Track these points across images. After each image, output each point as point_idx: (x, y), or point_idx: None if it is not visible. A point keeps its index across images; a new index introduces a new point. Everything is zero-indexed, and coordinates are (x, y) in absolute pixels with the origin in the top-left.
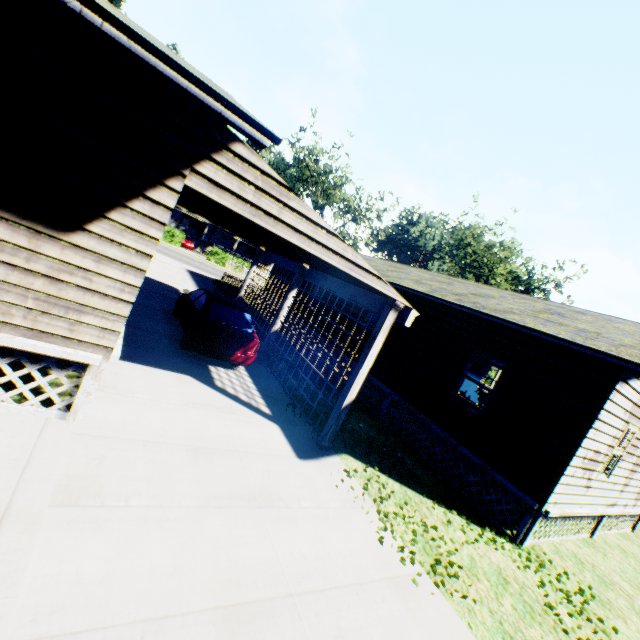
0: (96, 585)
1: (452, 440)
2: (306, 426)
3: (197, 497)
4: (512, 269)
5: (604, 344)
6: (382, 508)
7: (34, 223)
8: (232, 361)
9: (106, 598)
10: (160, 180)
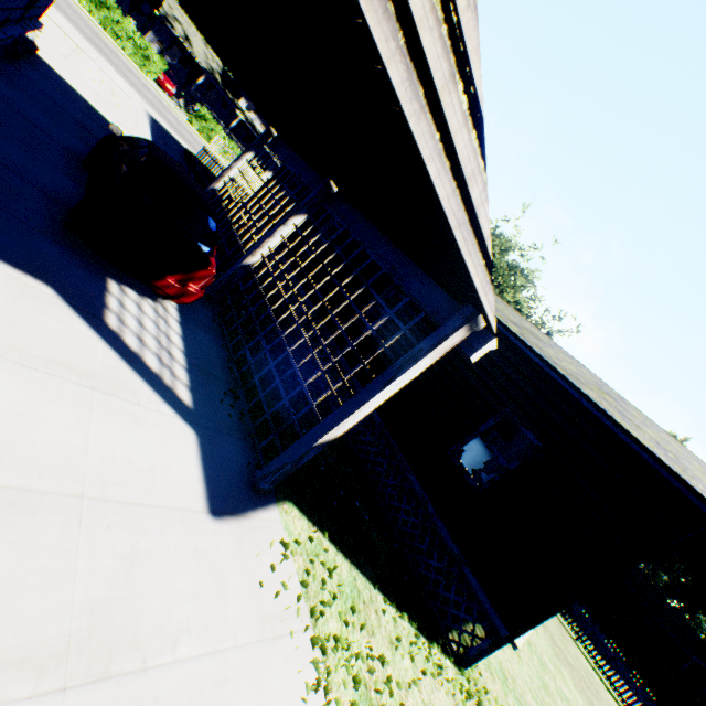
0: None
1: (430, 507)
2: (244, 439)
3: None
4: (520, 300)
5: (704, 489)
6: (320, 627)
7: None
8: (156, 288)
9: None
10: None
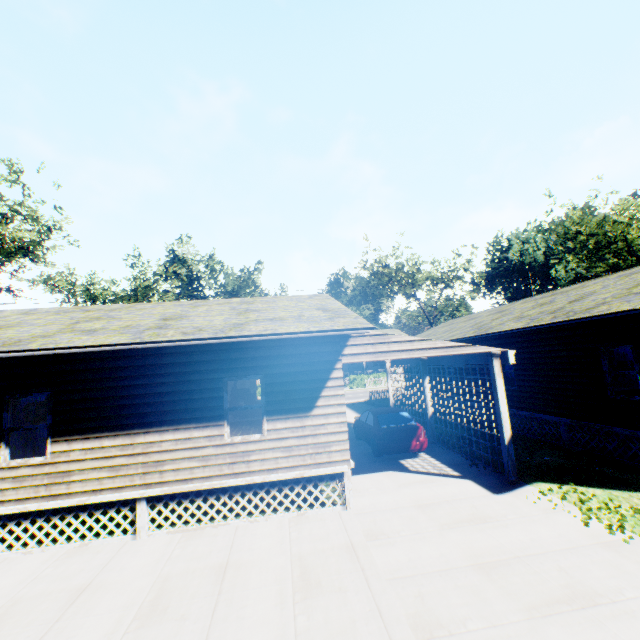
0: (407, 562)
1: (638, 433)
2: (492, 474)
3: (434, 526)
4: None
5: None
6: (584, 507)
7: (299, 414)
8: (412, 450)
9: (414, 565)
10: (332, 368)
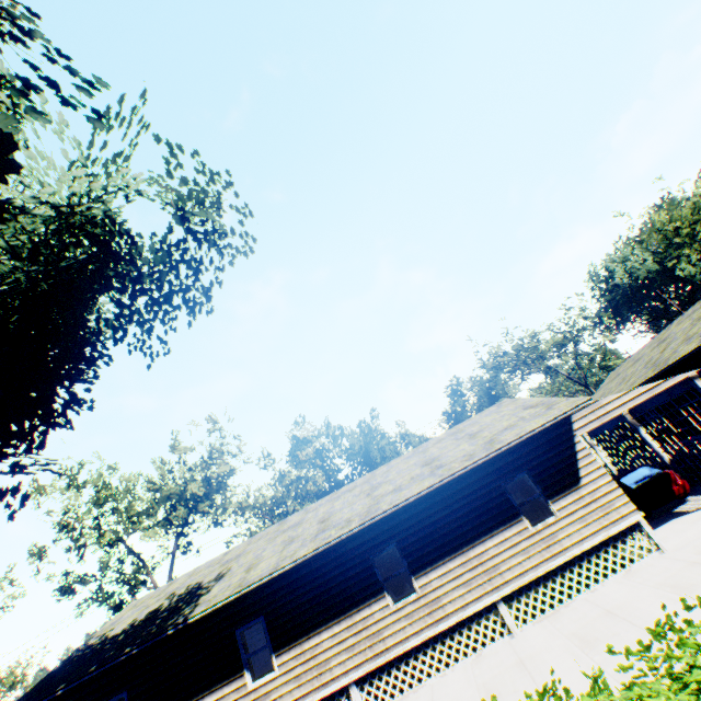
0: None
1: None
2: None
3: None
4: None
5: None
6: None
7: (571, 488)
8: (677, 495)
9: None
10: (572, 443)
